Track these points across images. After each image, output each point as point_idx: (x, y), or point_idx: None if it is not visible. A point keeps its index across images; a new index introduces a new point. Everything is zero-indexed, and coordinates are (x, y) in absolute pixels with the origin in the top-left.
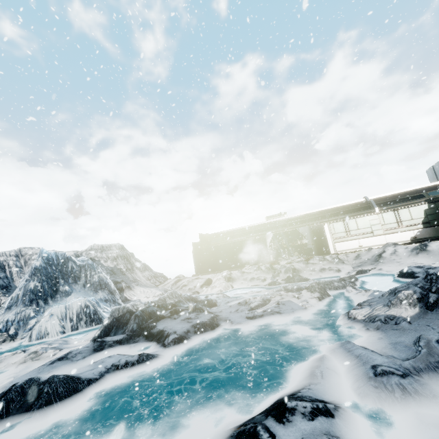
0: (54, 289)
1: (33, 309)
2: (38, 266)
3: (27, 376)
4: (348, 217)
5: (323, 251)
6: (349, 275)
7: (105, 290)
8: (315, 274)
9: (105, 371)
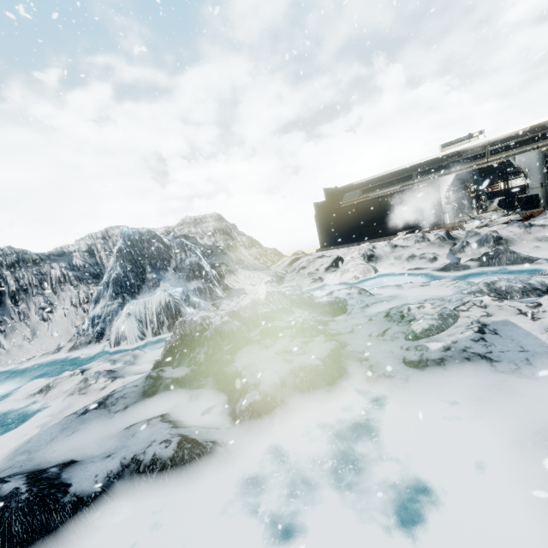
0: (141, 278)
1: (119, 304)
2: (119, 251)
3: (47, 435)
4: None
5: None
6: None
7: (199, 277)
8: None
9: (117, 472)
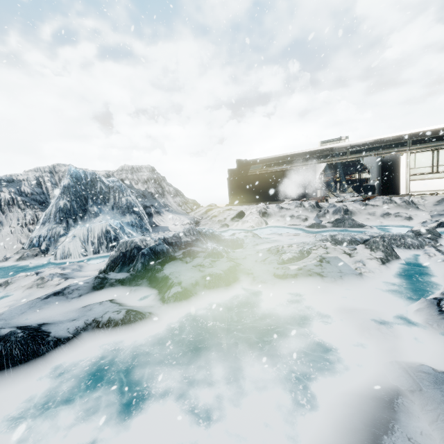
0: (83, 209)
1: (63, 227)
2: (66, 184)
3: (17, 310)
4: (443, 145)
5: (390, 190)
6: (428, 228)
7: (132, 214)
8: (374, 220)
9: (83, 327)
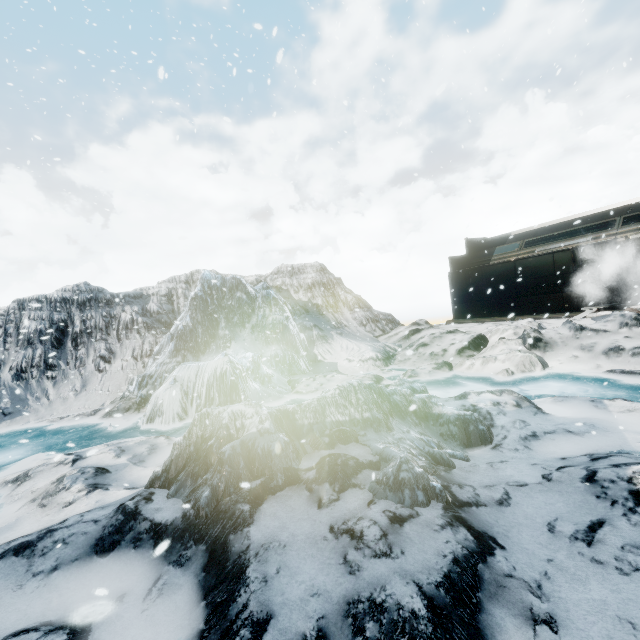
0: (211, 333)
1: (177, 364)
2: (194, 298)
3: None
4: None
5: None
6: None
7: (280, 341)
8: None
9: None
